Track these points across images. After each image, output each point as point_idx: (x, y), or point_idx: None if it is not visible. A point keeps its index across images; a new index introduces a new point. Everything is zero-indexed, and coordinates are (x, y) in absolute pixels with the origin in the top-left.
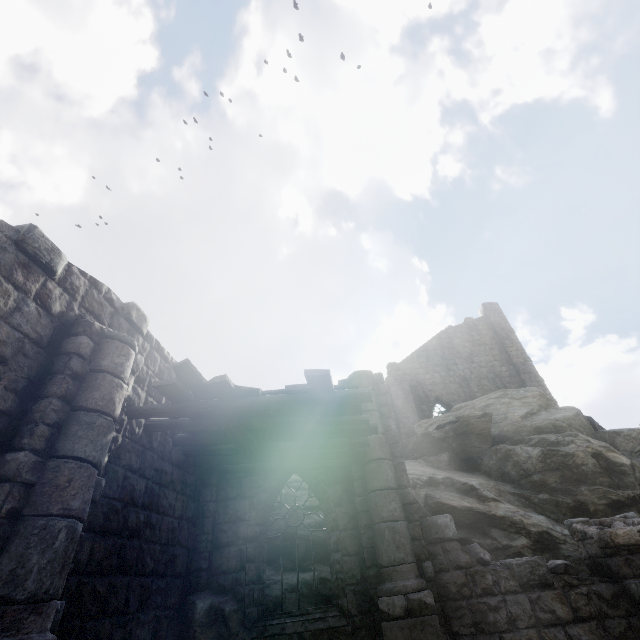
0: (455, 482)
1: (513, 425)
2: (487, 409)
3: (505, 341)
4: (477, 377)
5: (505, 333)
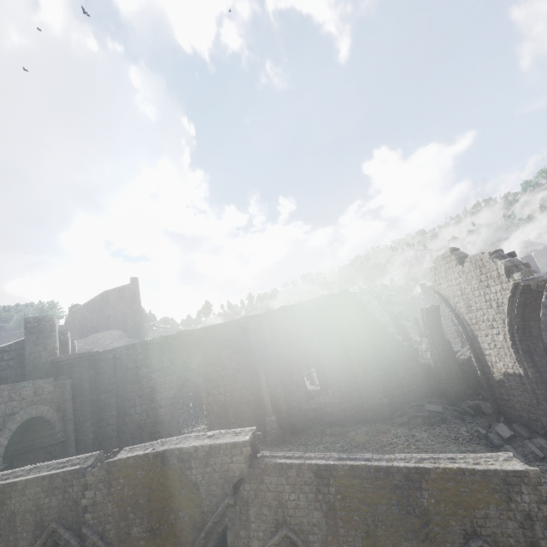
0: None
1: (103, 348)
2: (100, 340)
3: (134, 298)
4: (115, 315)
5: (136, 294)
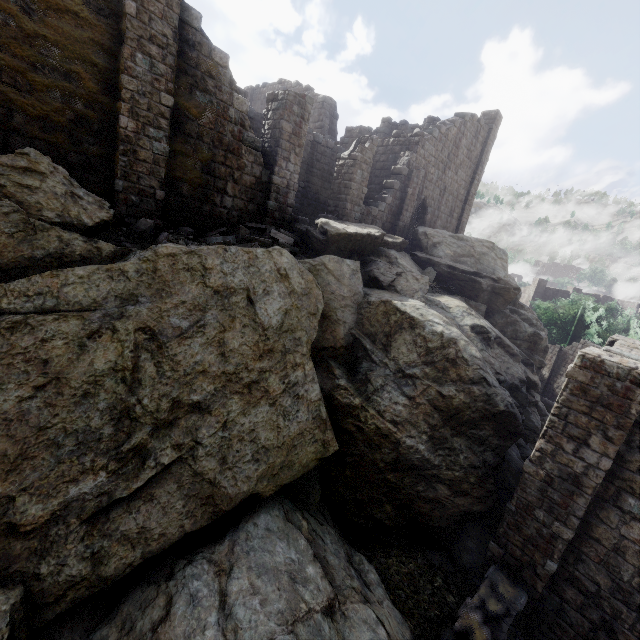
0: (522, 355)
1: None
2: (483, 257)
3: (480, 167)
4: (450, 191)
5: (485, 159)
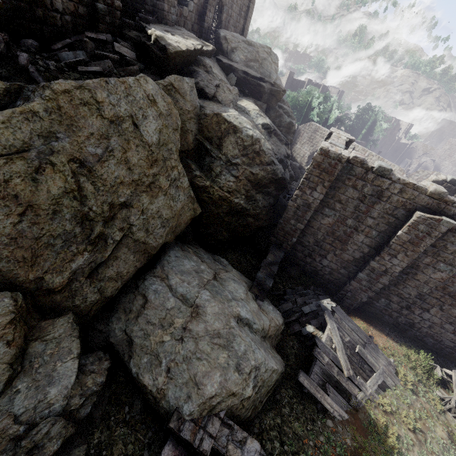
0: (284, 139)
1: None
2: (264, 62)
3: None
4: None
5: None
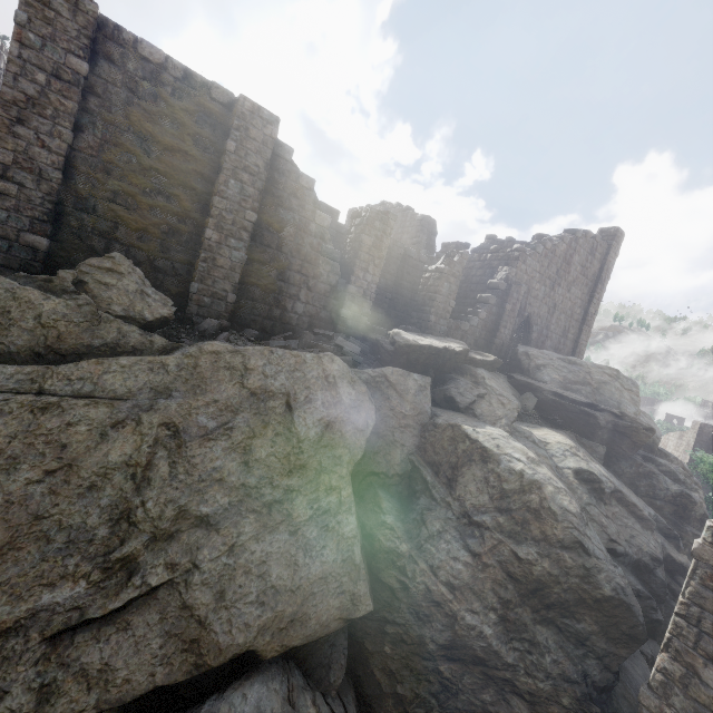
0: (659, 521)
1: None
2: (604, 386)
3: (600, 285)
4: (562, 309)
5: (605, 276)
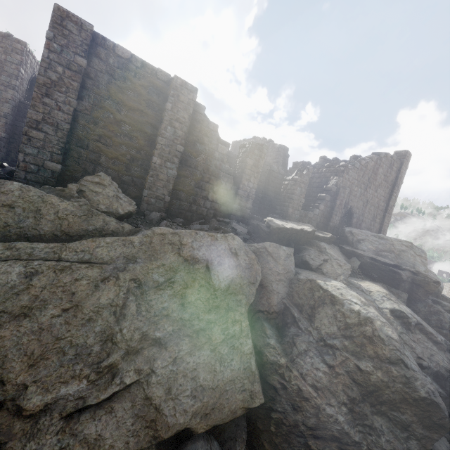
0: (447, 344)
1: None
2: (403, 253)
3: (396, 187)
4: (372, 203)
5: (400, 181)
